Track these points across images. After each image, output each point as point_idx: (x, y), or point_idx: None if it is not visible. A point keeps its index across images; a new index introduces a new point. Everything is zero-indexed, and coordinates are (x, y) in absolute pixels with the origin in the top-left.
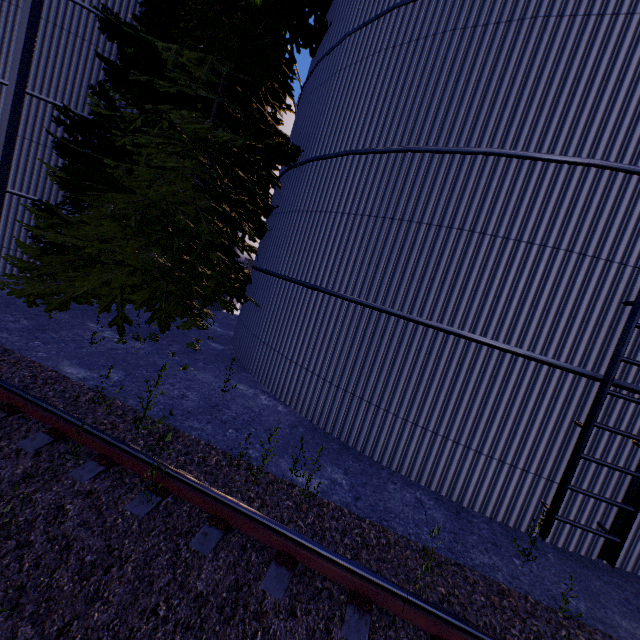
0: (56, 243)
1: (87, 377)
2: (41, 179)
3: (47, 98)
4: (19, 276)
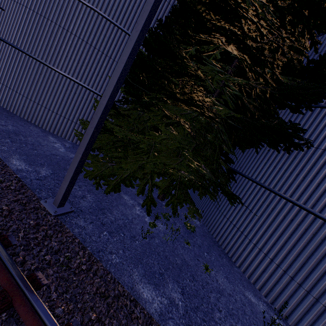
0: (113, 131)
1: (162, 308)
2: (102, 79)
3: (119, 25)
4: (73, 139)
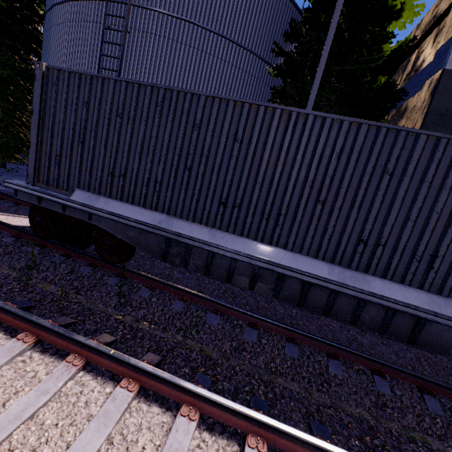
0: None
1: None
2: None
3: None
4: None
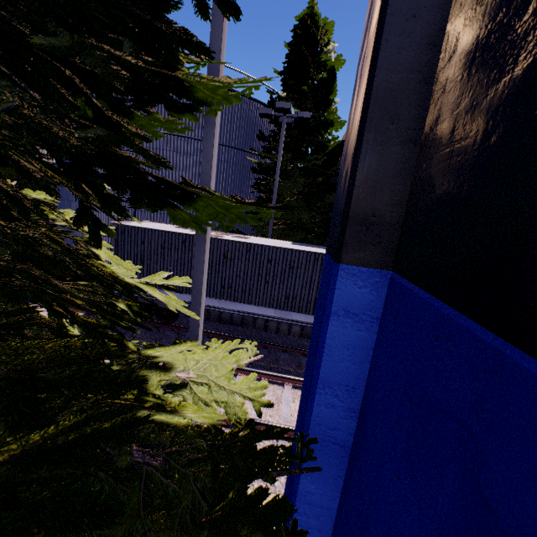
0: None
1: None
2: None
3: None
4: None
